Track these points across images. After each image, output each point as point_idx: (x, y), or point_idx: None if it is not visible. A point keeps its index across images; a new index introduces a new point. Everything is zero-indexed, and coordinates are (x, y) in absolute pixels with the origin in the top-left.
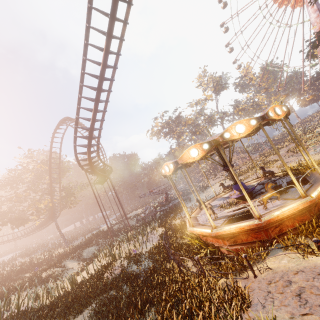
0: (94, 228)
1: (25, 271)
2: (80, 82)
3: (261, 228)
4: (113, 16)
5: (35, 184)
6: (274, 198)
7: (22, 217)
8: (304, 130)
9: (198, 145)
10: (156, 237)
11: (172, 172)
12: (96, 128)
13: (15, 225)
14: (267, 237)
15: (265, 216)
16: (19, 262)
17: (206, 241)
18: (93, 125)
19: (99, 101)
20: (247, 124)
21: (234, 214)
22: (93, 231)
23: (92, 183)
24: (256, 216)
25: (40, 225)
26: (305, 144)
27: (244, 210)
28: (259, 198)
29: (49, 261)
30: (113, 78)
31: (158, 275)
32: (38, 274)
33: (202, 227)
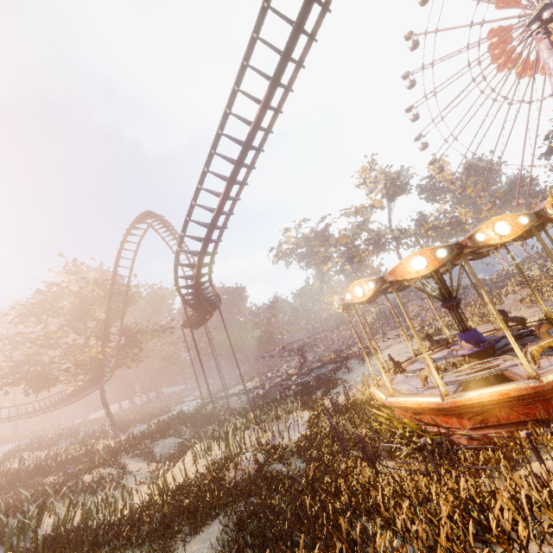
0: (162, 411)
1: (45, 473)
2: (212, 148)
3: (538, 396)
4: (288, 53)
5: (80, 318)
6: (544, 354)
7: (48, 374)
8: (545, 269)
9: (427, 251)
10: (299, 424)
11: (369, 297)
12: (218, 226)
13: (34, 387)
14: (548, 414)
15: (548, 375)
16: (29, 457)
17: (431, 418)
18: (216, 220)
19: (235, 181)
20: (513, 222)
21: (472, 378)
22: (159, 415)
23: (172, 328)
24: (528, 374)
25: (71, 395)
26: (551, 291)
27: (491, 372)
28: (525, 349)
29: (92, 458)
30: (262, 148)
31: (331, 480)
32: (76, 476)
33: (415, 396)
